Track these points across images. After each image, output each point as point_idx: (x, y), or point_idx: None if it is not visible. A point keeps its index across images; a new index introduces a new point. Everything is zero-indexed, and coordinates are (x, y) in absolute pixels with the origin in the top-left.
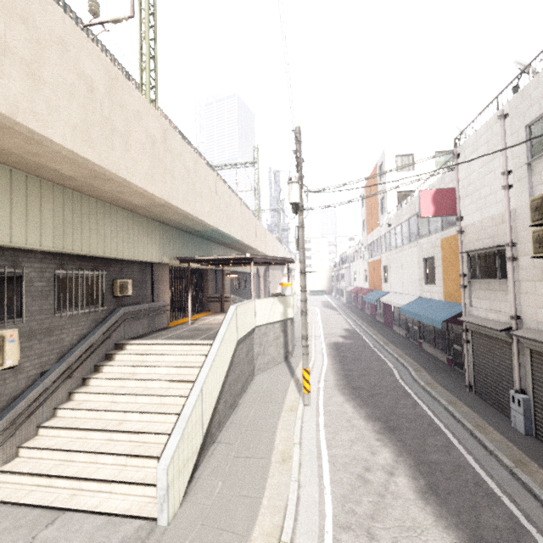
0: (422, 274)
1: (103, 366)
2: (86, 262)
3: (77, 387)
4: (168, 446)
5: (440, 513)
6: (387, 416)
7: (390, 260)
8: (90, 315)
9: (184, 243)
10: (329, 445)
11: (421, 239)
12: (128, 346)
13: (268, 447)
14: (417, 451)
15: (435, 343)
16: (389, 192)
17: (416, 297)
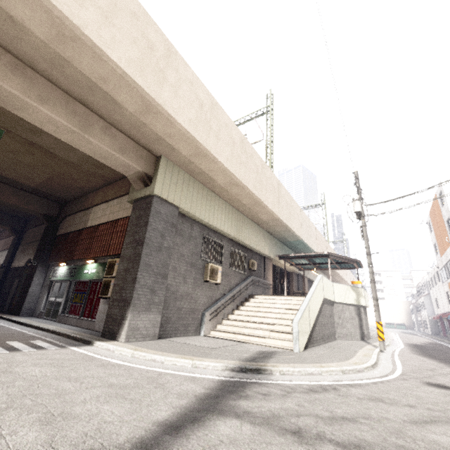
0: None
1: (245, 302)
2: (240, 247)
3: (234, 309)
4: (296, 316)
5: None
6: None
7: None
8: (240, 274)
9: (280, 249)
10: (402, 361)
11: None
12: (256, 296)
13: (353, 352)
14: None
15: None
16: None
17: None
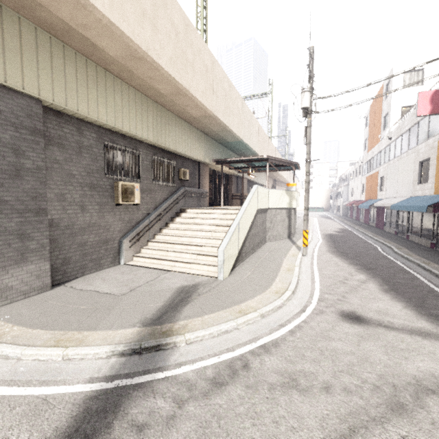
0: (416, 176)
1: (175, 218)
2: (165, 154)
3: (163, 227)
4: (223, 243)
5: (396, 297)
6: (366, 264)
7: (387, 170)
8: (168, 187)
9: (218, 151)
10: (320, 270)
11: (419, 145)
12: (188, 210)
13: (278, 266)
14: (387, 278)
15: (421, 233)
16: (393, 108)
17: (408, 197)
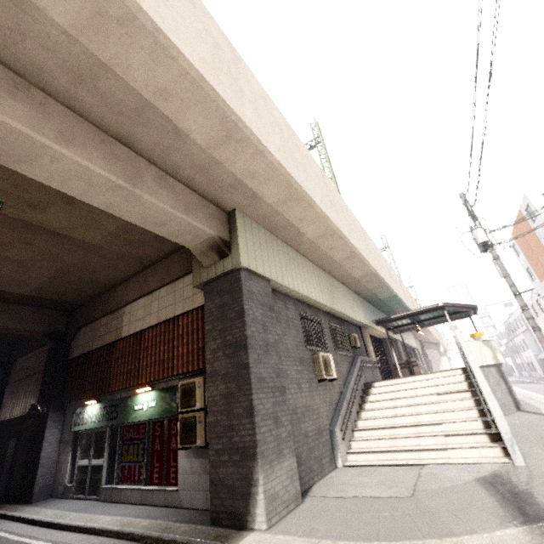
0: None
1: (367, 396)
2: (335, 320)
3: (358, 410)
4: (491, 406)
5: None
6: None
7: None
8: (346, 358)
9: (370, 311)
10: None
11: None
12: (375, 384)
13: None
14: None
15: None
16: None
17: None
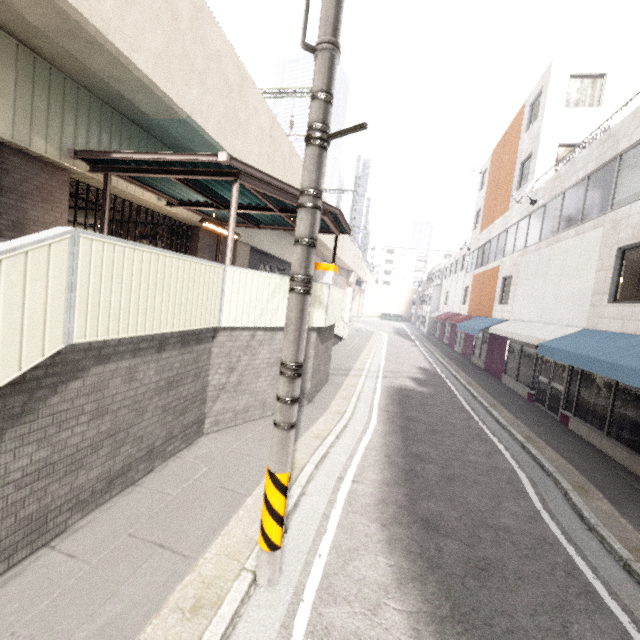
0: (605, 282)
1: None
2: None
3: None
4: None
5: None
6: None
7: (521, 265)
8: None
9: (123, 141)
10: None
11: (621, 207)
12: None
13: None
14: None
15: (611, 426)
16: (544, 142)
17: (575, 328)
